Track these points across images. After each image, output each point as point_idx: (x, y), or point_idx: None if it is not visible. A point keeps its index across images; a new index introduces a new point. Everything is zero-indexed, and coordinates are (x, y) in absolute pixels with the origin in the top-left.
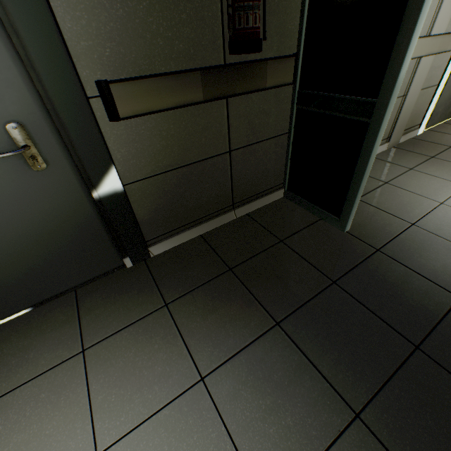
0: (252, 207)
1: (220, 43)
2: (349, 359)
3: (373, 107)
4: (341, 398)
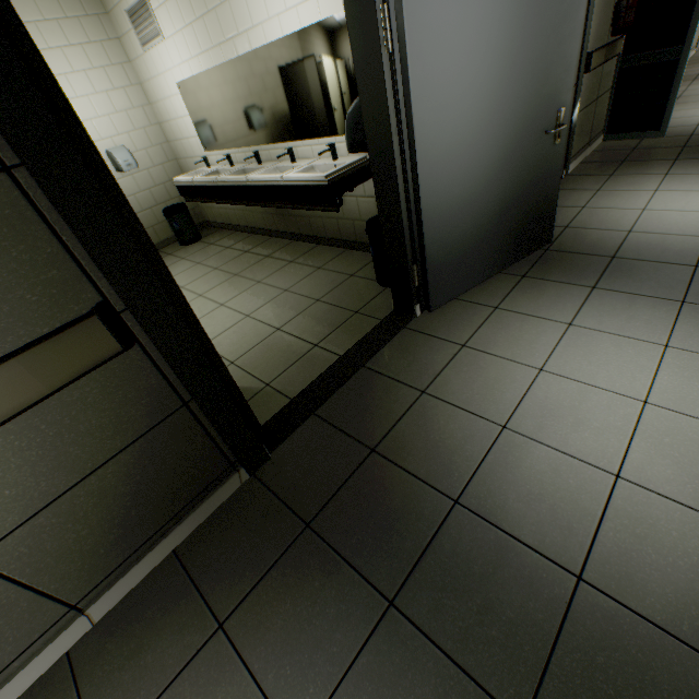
0: (593, 147)
1: (608, 33)
2: None
3: (680, 50)
4: None
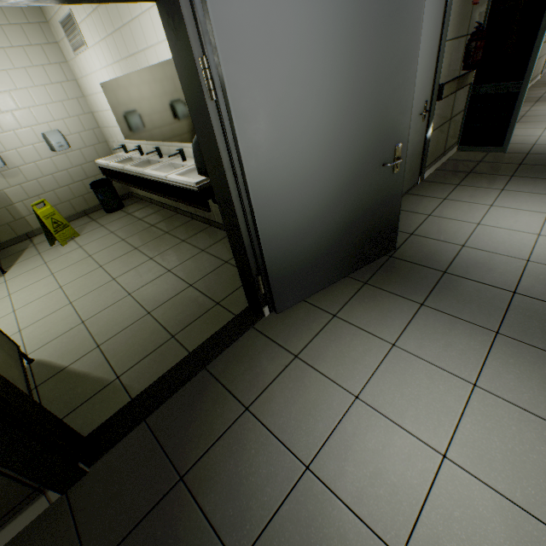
0: (448, 156)
1: (460, 67)
2: None
3: (520, 85)
4: None
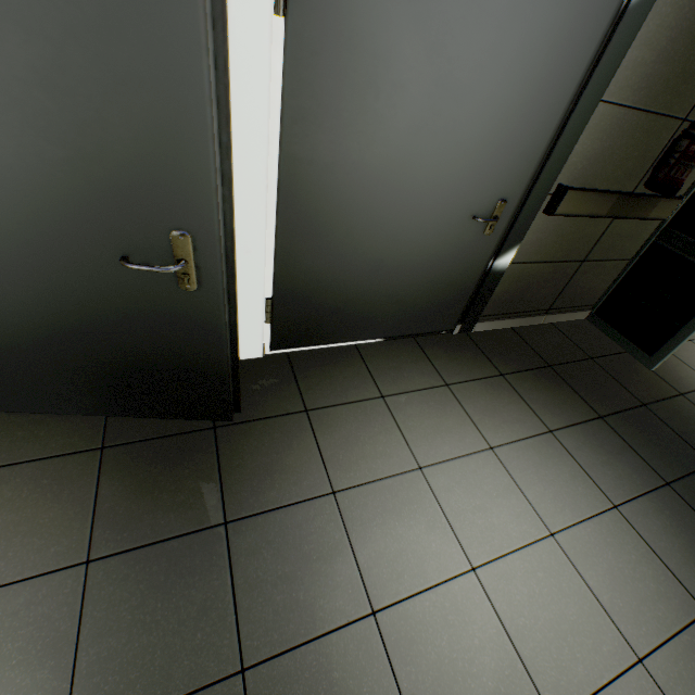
0: (558, 318)
1: (641, 176)
2: (659, 455)
3: None
4: (655, 472)
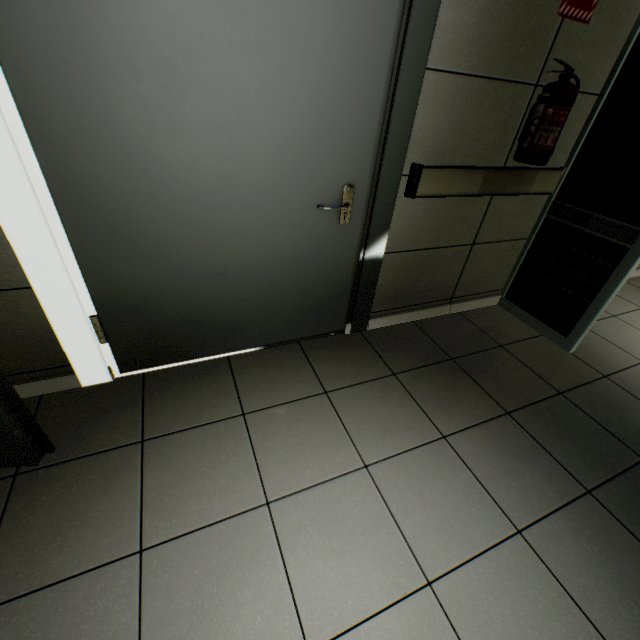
0: (466, 307)
1: (508, 149)
2: (579, 454)
3: (636, 235)
4: (573, 478)
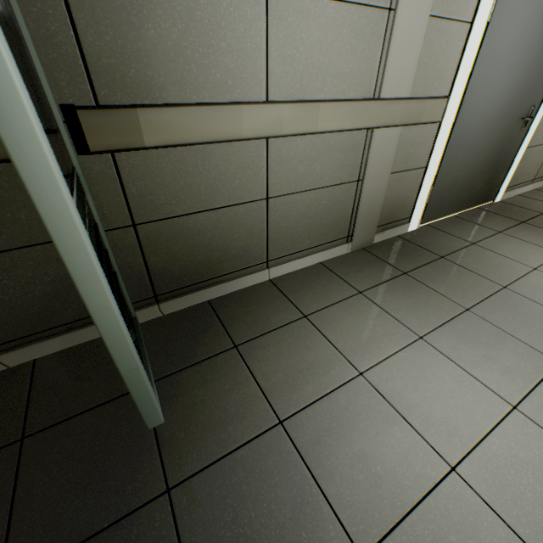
0: (48, 348)
1: None
2: None
3: None
4: None
